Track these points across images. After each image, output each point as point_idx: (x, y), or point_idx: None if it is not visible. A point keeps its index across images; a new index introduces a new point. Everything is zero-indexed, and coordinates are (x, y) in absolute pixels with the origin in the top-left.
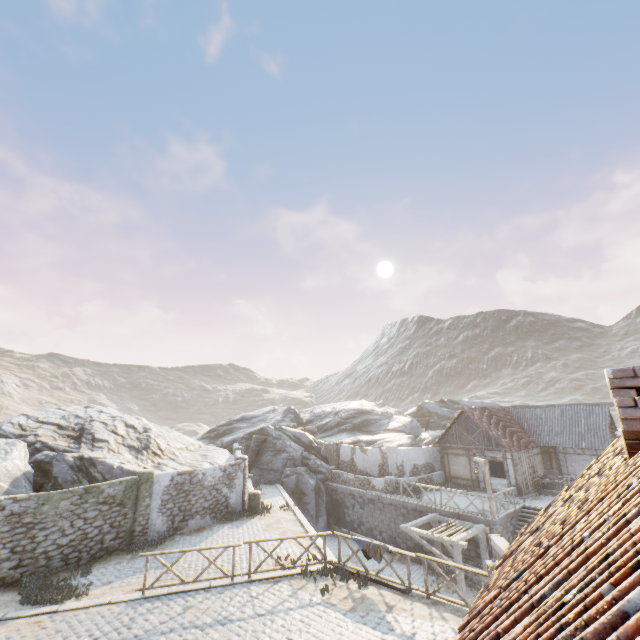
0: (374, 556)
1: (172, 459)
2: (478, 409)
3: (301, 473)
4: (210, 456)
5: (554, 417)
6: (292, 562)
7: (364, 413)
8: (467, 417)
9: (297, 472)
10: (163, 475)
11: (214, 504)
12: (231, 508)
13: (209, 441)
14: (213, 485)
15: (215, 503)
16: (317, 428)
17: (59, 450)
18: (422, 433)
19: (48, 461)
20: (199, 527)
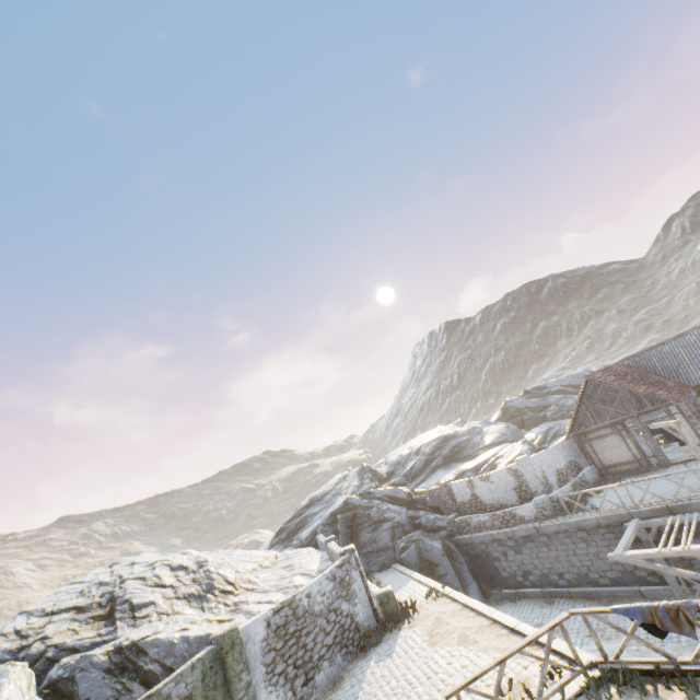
0: (676, 629)
1: (250, 590)
2: (601, 372)
3: (419, 539)
4: (296, 565)
5: (692, 346)
6: (528, 692)
7: (449, 439)
8: (595, 385)
9: (413, 540)
10: (253, 625)
11: (339, 634)
12: (363, 629)
13: (282, 546)
14: (327, 606)
15: (340, 632)
16: (404, 478)
17: (84, 647)
18: (525, 435)
19: (68, 676)
20: (333, 680)
